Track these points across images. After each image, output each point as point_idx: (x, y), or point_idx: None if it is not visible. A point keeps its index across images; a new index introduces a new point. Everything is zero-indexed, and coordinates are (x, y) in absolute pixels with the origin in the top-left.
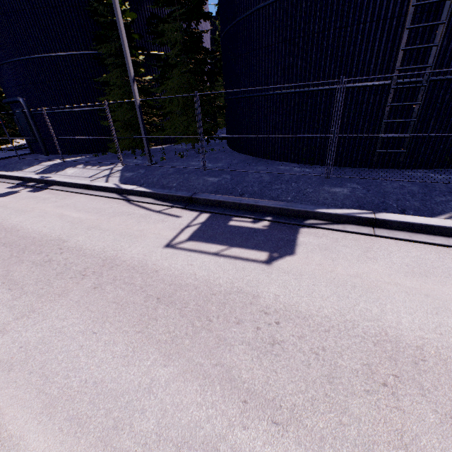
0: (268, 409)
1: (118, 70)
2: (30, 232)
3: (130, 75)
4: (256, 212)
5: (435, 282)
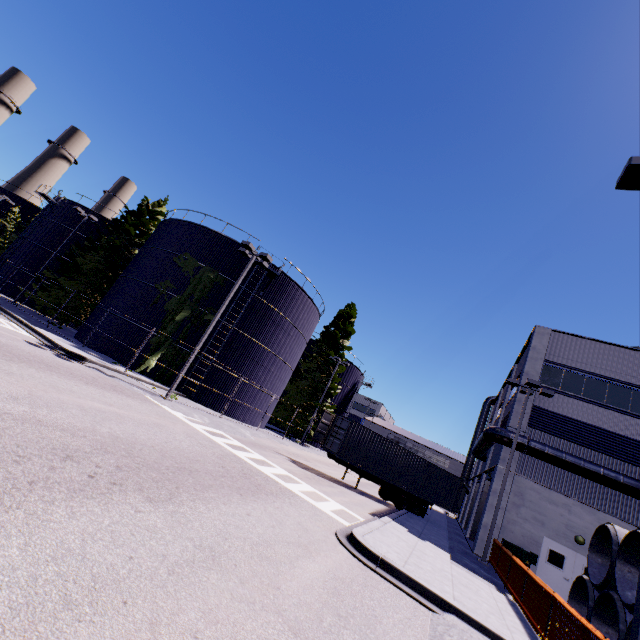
0: None
1: None
2: None
3: None
4: None
5: None
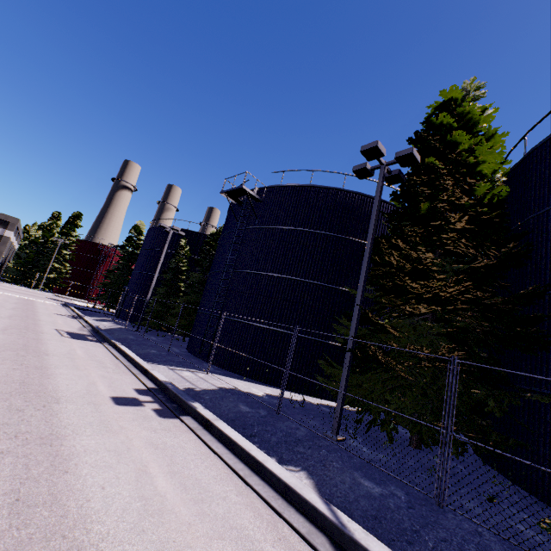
0: (4, 330)
1: (163, 286)
2: (39, 318)
3: (151, 287)
4: (102, 338)
5: (81, 348)
